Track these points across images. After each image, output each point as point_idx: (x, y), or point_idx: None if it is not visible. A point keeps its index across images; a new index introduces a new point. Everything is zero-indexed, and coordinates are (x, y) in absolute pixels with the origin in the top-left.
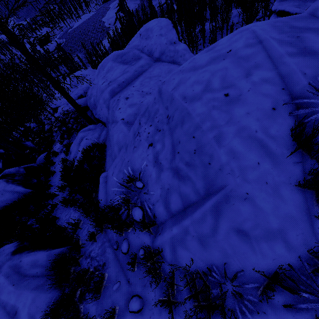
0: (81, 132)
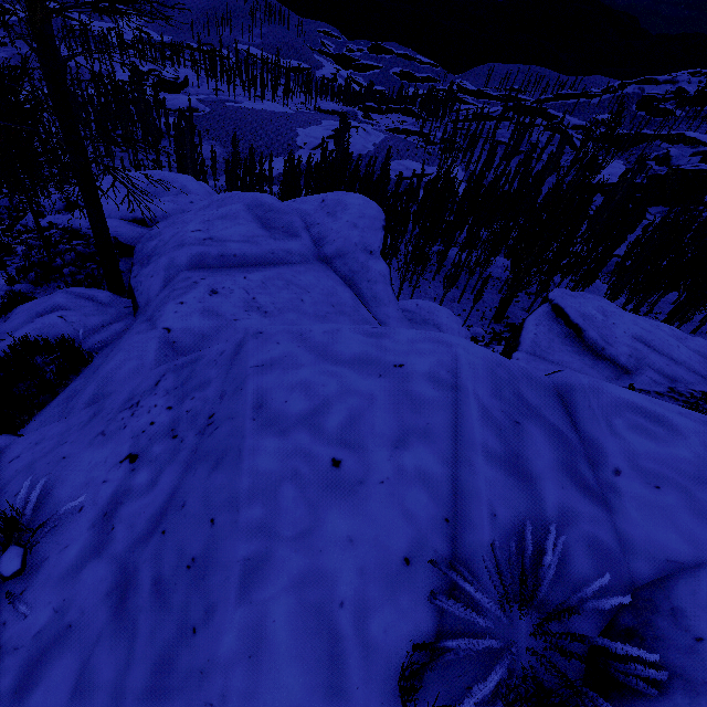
0: (68, 292)
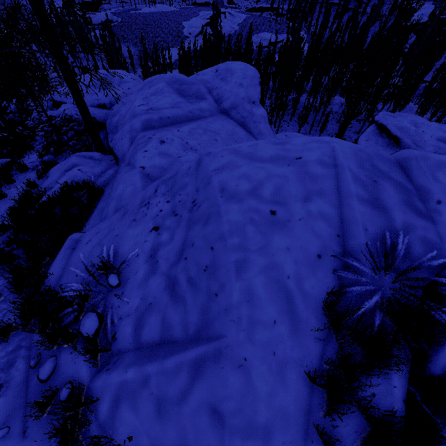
0: (77, 156)
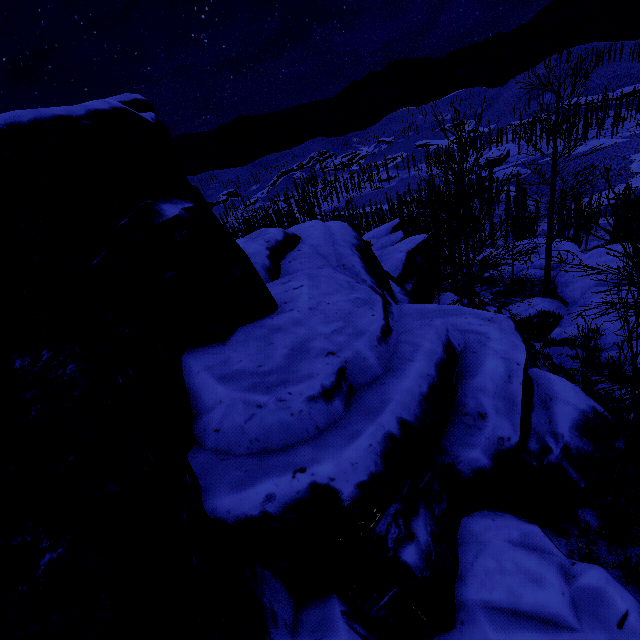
0: (535, 298)
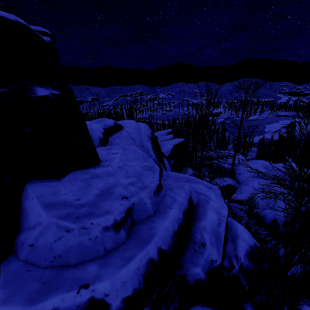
0: (226, 178)
